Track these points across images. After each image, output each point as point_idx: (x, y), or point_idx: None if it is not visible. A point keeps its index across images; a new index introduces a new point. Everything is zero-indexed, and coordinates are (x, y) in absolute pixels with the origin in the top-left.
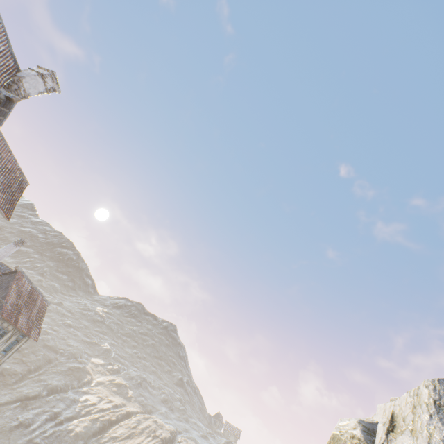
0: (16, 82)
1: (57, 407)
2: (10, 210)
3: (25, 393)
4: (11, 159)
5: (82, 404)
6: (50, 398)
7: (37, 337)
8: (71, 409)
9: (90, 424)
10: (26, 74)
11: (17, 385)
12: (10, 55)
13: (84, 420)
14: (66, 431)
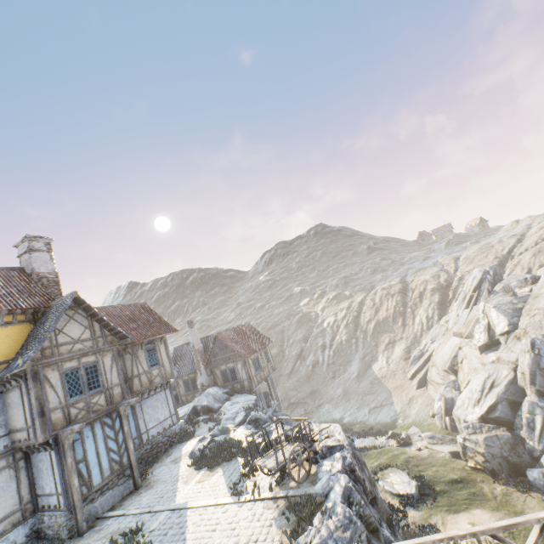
0: (40, 278)
1: (319, 342)
2: (169, 327)
3: (295, 355)
4: (120, 309)
5: (329, 327)
6: (310, 343)
7: (270, 340)
8: (327, 336)
9: (346, 330)
10: (28, 265)
11: (286, 356)
12: (4, 271)
13: (340, 332)
14: (339, 345)
